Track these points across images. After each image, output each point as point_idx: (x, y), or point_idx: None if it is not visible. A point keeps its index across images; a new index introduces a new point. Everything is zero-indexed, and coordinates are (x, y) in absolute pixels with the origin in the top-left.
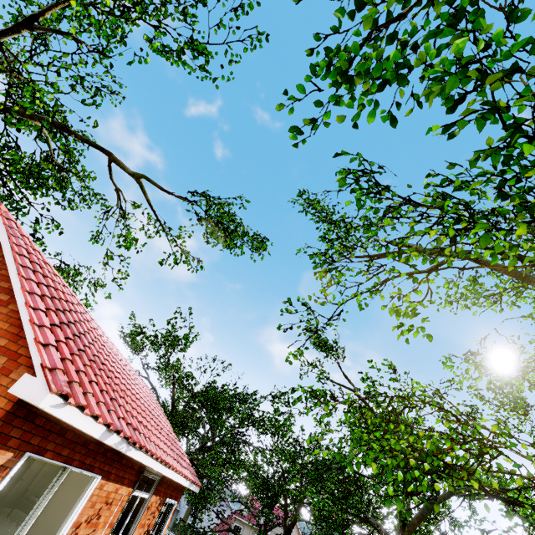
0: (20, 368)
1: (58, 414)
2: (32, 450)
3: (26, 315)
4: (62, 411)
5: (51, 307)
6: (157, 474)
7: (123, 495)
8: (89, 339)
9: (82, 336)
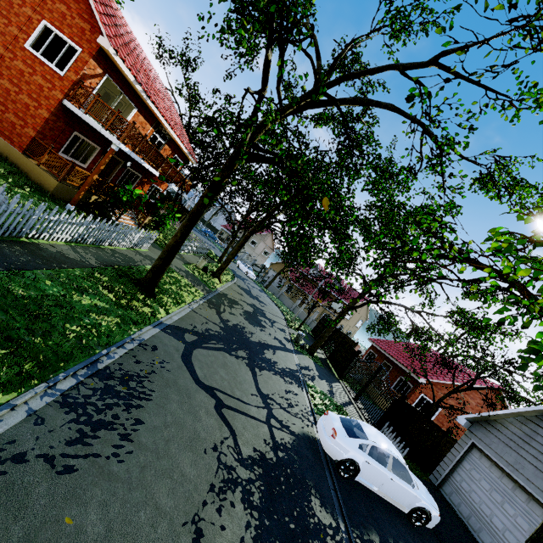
0: (97, 33)
1: (115, 58)
2: (108, 74)
3: (93, 4)
4: (116, 58)
5: (101, 1)
6: (168, 134)
7: (149, 129)
8: (123, 32)
9: (118, 27)
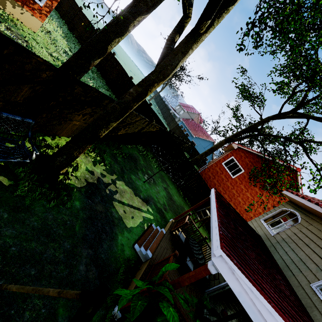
0: None
1: None
2: None
3: None
4: None
5: None
6: None
7: None
8: None
9: None
